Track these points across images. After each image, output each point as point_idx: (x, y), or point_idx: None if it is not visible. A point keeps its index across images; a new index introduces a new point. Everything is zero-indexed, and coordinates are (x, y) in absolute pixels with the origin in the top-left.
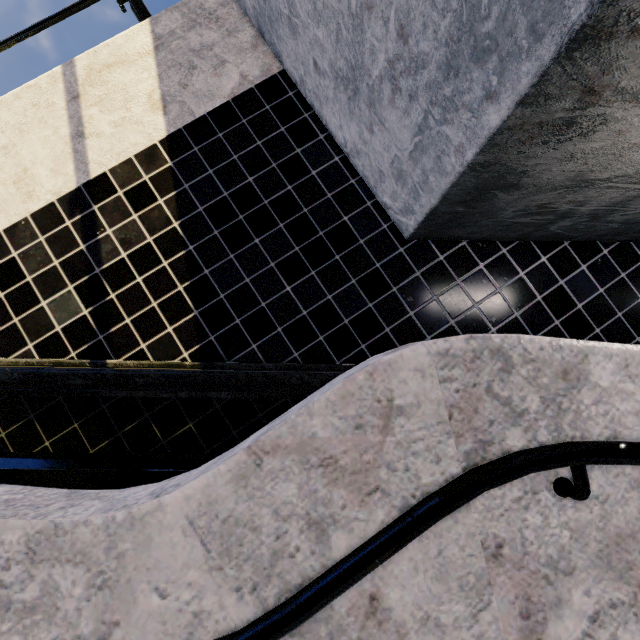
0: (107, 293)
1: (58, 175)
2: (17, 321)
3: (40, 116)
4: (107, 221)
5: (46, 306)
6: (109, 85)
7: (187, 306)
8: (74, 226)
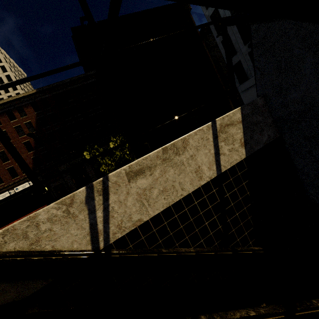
0: (227, 219)
1: (210, 170)
2: (197, 230)
3: (204, 143)
4: (227, 190)
5: (207, 224)
6: (227, 133)
7: (251, 224)
8: (216, 192)
